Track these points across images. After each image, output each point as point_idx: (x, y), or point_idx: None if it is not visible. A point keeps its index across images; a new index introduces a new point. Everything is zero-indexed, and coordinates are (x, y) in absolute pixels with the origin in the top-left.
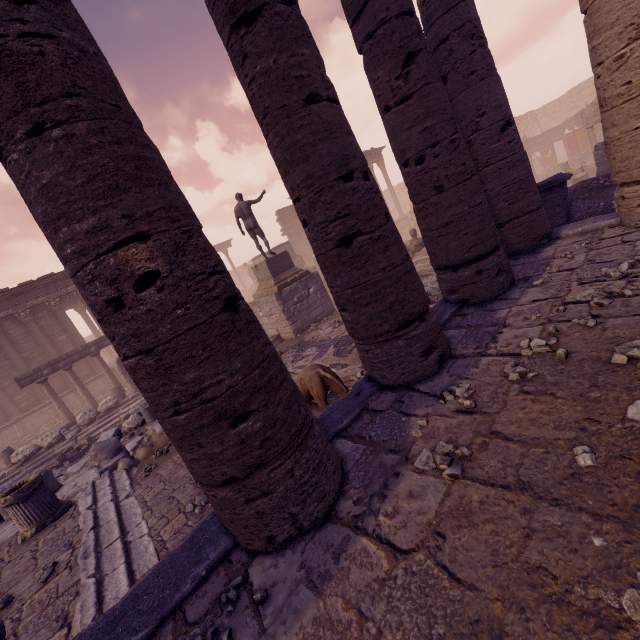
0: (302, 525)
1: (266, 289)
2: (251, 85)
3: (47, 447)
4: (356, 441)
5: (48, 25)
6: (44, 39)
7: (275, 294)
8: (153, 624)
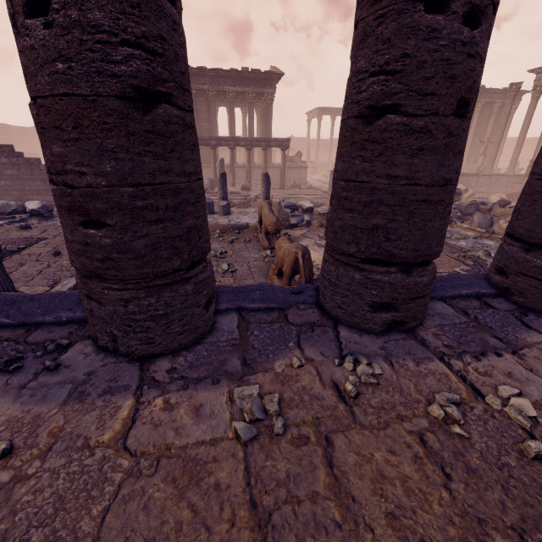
0: (119, 347)
1: None
2: None
3: None
4: (240, 326)
5: None
6: None
7: None
8: (17, 321)
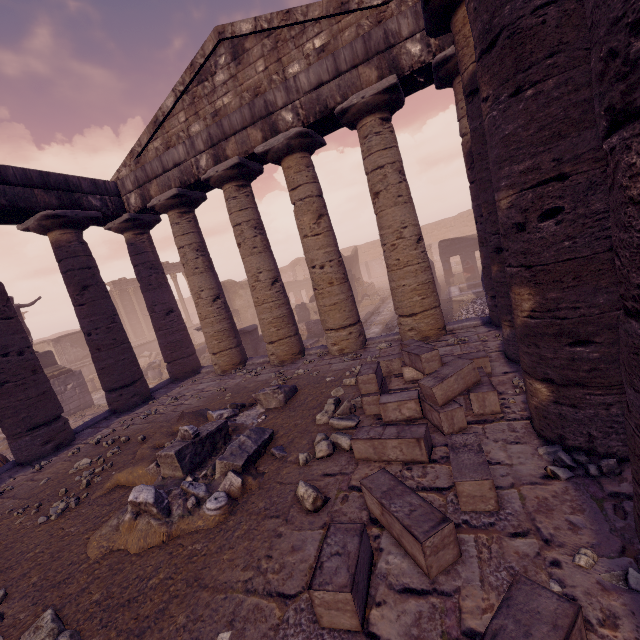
0: None
1: None
2: None
3: None
4: None
5: None
6: None
7: None
8: None
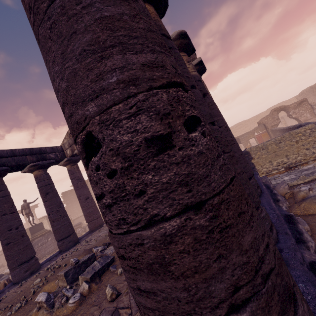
0: None
1: None
2: None
3: None
4: None
5: None
6: None
7: None
8: None
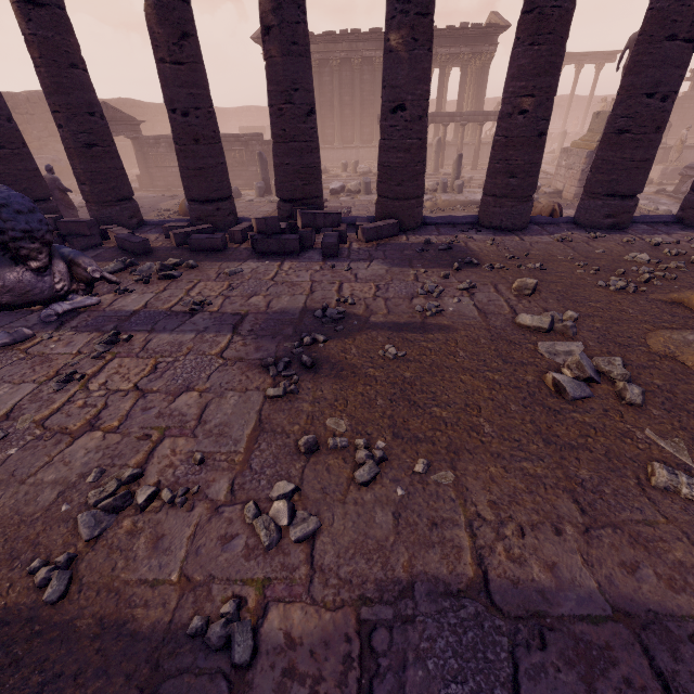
0: (502, 226)
1: (587, 142)
2: (649, 11)
3: (374, 174)
4: (540, 227)
5: (562, 1)
6: (557, 9)
7: (589, 151)
8: (447, 223)
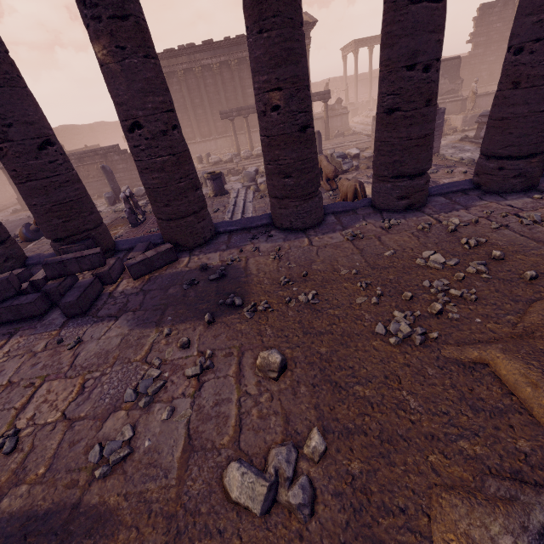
0: (293, 227)
1: None
2: None
3: (224, 162)
4: (336, 218)
5: None
6: None
7: None
8: (242, 228)
